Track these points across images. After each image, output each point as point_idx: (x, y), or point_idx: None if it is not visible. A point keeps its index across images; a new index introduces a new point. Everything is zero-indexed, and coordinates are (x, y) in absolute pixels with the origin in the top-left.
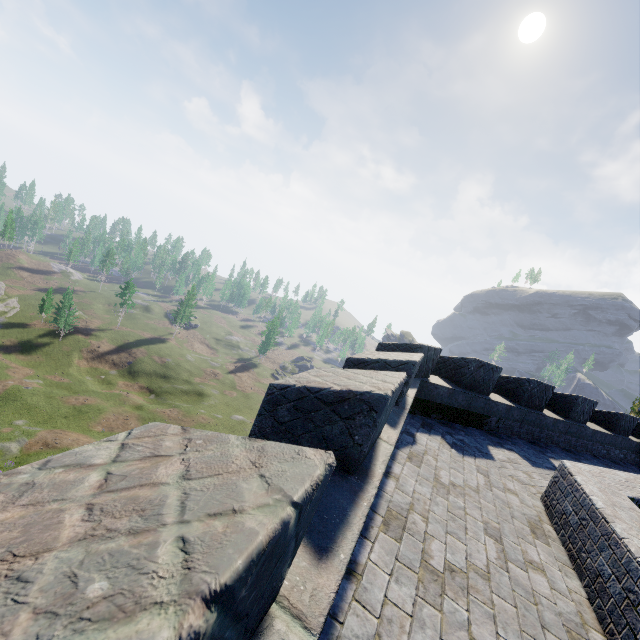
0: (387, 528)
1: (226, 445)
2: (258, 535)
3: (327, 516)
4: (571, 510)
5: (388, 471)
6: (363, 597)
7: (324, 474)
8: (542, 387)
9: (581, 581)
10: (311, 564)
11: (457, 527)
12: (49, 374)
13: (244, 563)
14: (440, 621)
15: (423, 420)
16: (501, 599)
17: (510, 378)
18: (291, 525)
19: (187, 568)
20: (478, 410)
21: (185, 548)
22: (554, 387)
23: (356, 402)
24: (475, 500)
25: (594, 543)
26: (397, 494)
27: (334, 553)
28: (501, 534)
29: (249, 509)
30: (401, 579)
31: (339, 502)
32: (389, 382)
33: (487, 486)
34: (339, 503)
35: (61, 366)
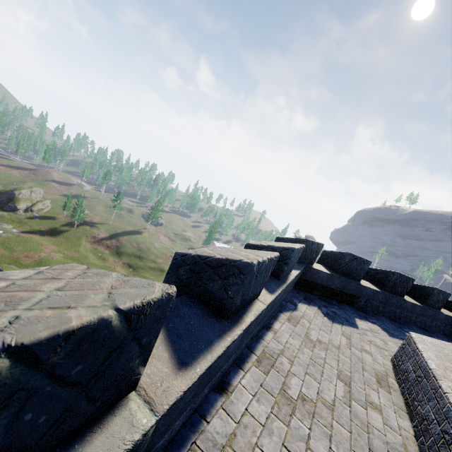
0: (259, 364)
1: (105, 277)
2: (70, 320)
3: (196, 343)
4: (411, 369)
5: (270, 326)
6: (229, 407)
7: (159, 298)
8: (404, 278)
9: (411, 422)
10: (171, 371)
11: (315, 371)
12: (67, 250)
13: (48, 335)
14: (285, 433)
15: (306, 295)
16: (340, 425)
17: (379, 270)
18: (116, 325)
19: (1, 330)
20: (350, 291)
21: (13, 321)
22: (414, 279)
23: (230, 267)
24: (335, 354)
25: (424, 395)
26: (273, 342)
27: (192, 367)
28: (351, 380)
29: (80, 307)
30: (262, 400)
31: (209, 335)
32: (260, 256)
33: (348, 346)
34: (208, 336)
35: (74, 246)
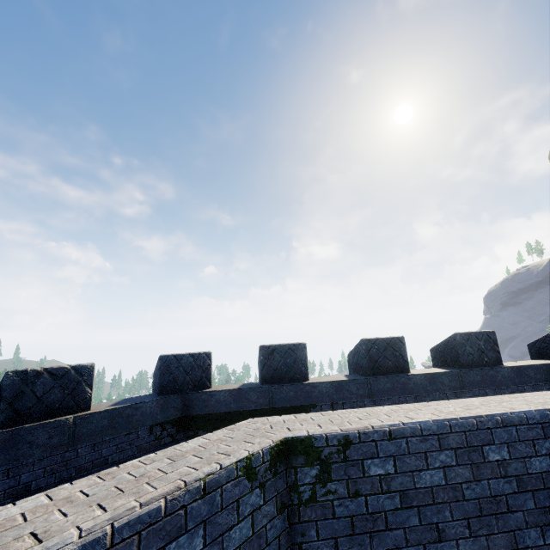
0: None
1: None
2: None
3: None
4: None
5: None
6: None
7: None
8: (382, 343)
9: None
10: None
11: None
12: None
13: None
14: None
15: None
16: None
17: (352, 350)
18: None
19: None
20: (290, 402)
21: None
22: (401, 337)
23: None
24: None
25: None
26: None
27: None
28: None
29: None
30: None
31: None
32: None
33: None
34: None
35: None
